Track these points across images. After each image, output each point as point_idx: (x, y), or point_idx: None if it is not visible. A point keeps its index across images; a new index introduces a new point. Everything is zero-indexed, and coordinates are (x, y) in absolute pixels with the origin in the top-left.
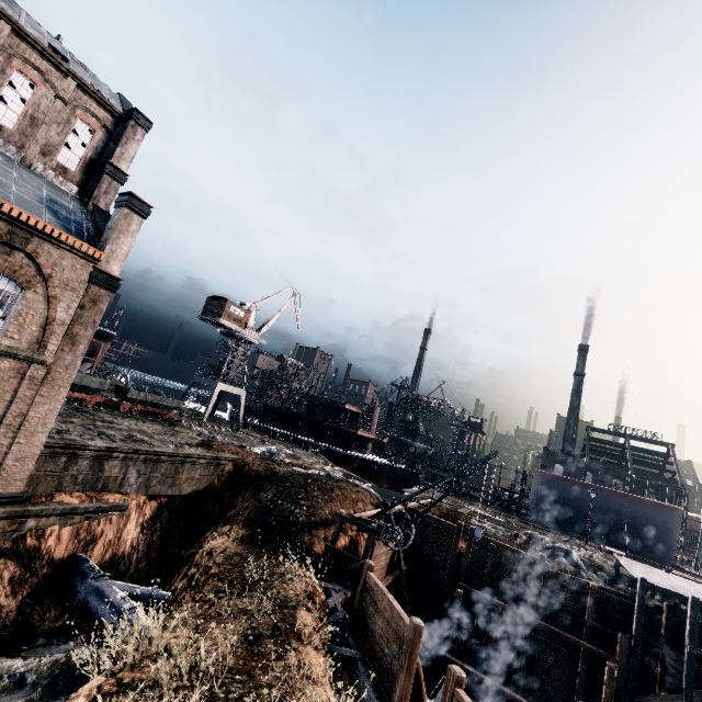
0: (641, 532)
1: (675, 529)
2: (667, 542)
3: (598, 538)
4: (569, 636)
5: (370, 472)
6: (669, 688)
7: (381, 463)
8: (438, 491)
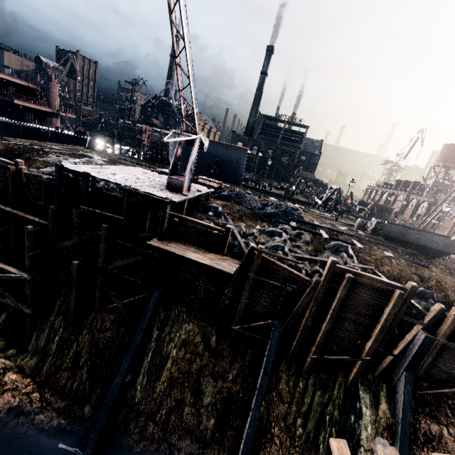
0: (227, 167)
1: (243, 163)
2: (239, 172)
3: (206, 174)
4: (22, 215)
5: (37, 138)
6: (75, 235)
7: (43, 129)
8: (86, 148)
